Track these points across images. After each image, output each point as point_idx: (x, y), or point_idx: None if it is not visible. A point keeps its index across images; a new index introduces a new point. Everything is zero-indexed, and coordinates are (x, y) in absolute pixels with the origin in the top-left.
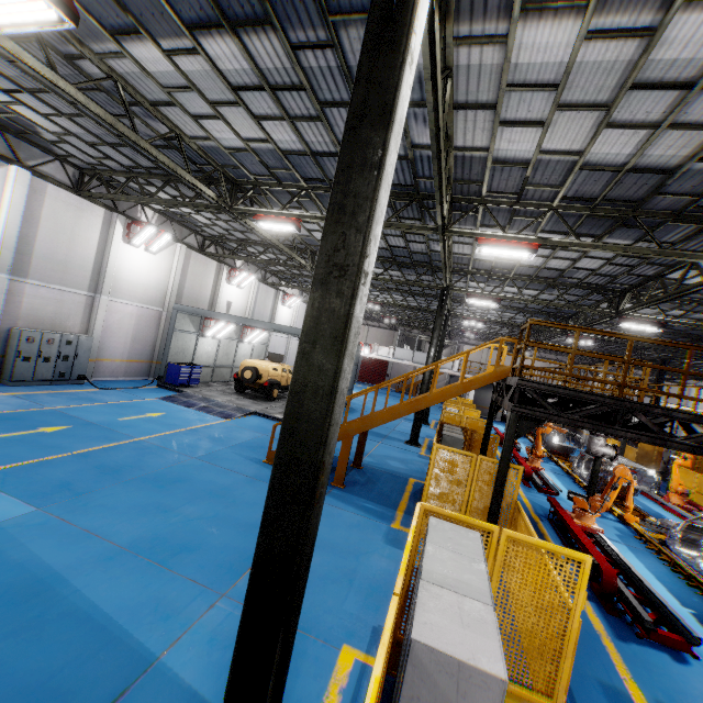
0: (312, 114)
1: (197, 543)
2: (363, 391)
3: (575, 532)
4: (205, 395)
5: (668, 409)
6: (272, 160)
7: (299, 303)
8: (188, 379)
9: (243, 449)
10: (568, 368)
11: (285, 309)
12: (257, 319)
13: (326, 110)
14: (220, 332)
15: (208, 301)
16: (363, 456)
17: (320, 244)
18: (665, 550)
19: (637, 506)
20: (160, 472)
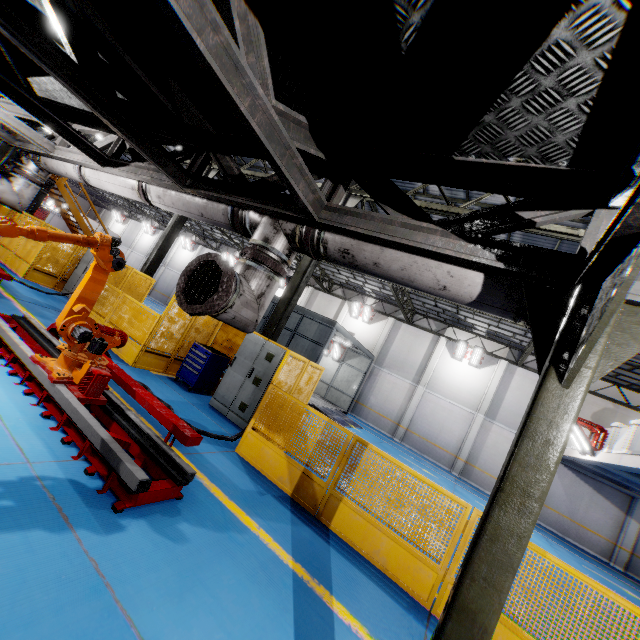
0: None
1: None
2: None
3: None
4: None
5: None
6: None
7: (504, 365)
8: None
9: None
10: None
11: (462, 365)
12: (394, 361)
13: None
14: None
15: None
16: None
17: None
18: None
19: None
20: None
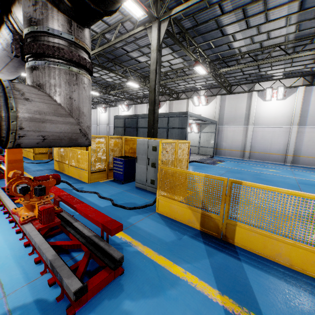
0: None
1: None
2: None
3: None
4: None
5: None
6: None
7: (301, 90)
8: None
9: None
10: None
11: (272, 103)
12: (229, 118)
13: None
14: None
15: None
16: None
17: None
18: None
19: None
20: None
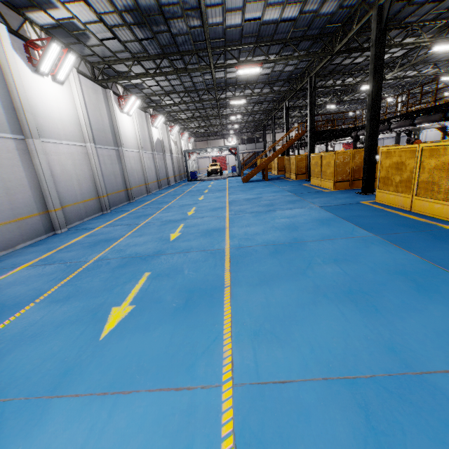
0: None
1: None
2: None
3: None
4: None
5: None
6: None
7: None
8: None
9: None
10: None
11: None
12: None
13: None
14: None
15: None
16: None
17: None
18: None
19: None
20: None
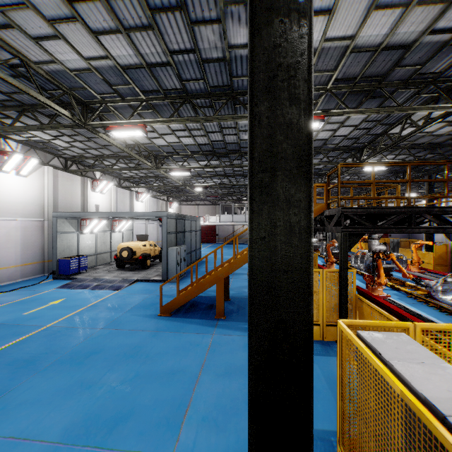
0: (144, 24)
1: (128, 408)
2: (224, 244)
3: (385, 304)
4: (95, 277)
5: (442, 206)
6: (114, 78)
7: (148, 198)
8: (78, 268)
9: (139, 310)
10: (372, 193)
11: (139, 203)
12: None
13: (156, 18)
14: (95, 227)
15: (80, 207)
16: (229, 291)
17: (250, 44)
18: (430, 300)
19: (396, 278)
20: (75, 350)
